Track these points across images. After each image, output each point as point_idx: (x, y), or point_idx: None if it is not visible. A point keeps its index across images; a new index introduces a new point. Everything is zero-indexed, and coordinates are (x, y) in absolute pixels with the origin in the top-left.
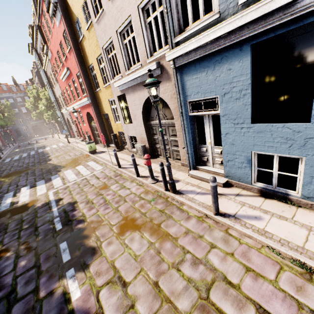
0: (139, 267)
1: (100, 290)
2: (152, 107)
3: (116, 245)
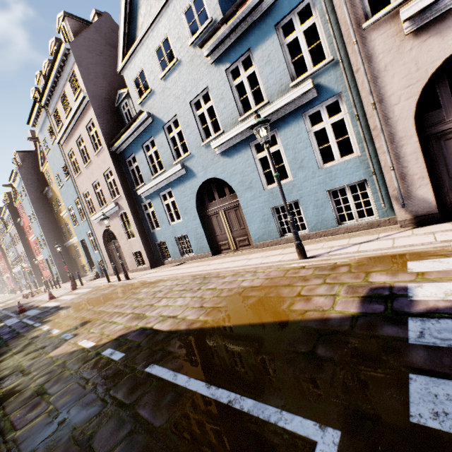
0: None
1: None
2: None
3: None
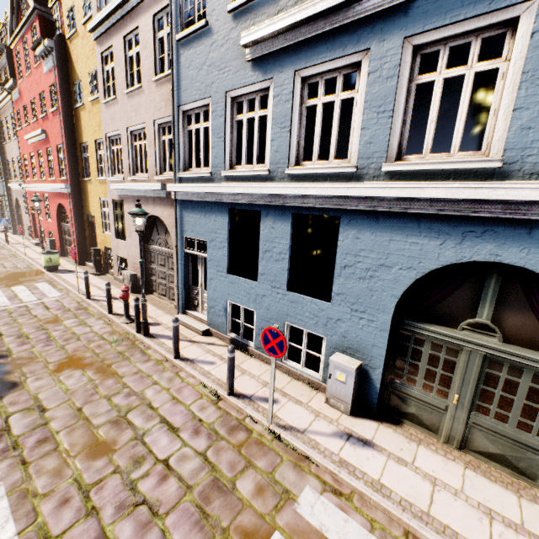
0: (67, 398)
1: (12, 415)
2: (155, 228)
3: (46, 381)
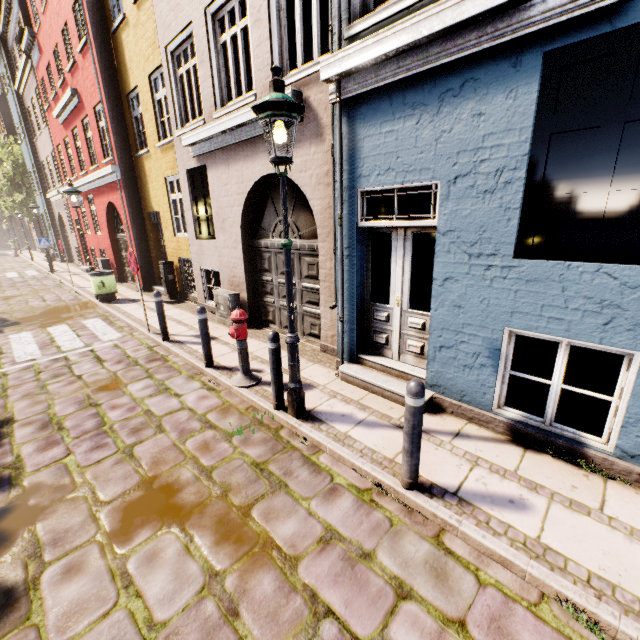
0: None
1: None
2: (268, 204)
3: (91, 579)
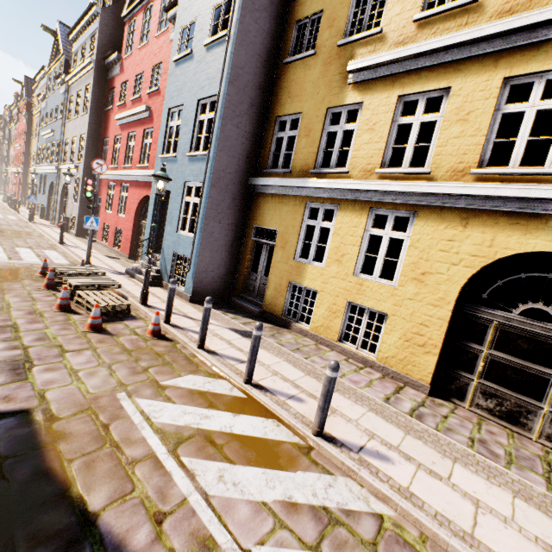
0: None
1: None
2: None
3: None
